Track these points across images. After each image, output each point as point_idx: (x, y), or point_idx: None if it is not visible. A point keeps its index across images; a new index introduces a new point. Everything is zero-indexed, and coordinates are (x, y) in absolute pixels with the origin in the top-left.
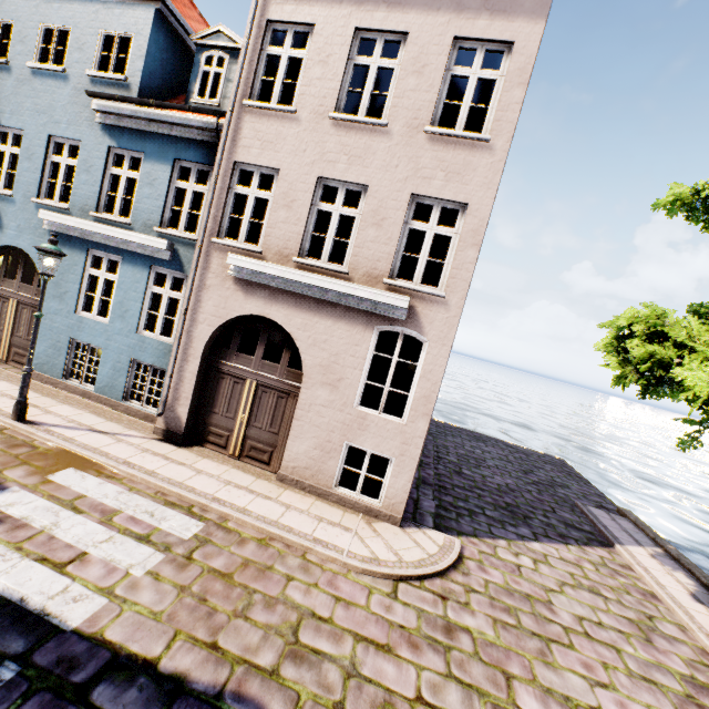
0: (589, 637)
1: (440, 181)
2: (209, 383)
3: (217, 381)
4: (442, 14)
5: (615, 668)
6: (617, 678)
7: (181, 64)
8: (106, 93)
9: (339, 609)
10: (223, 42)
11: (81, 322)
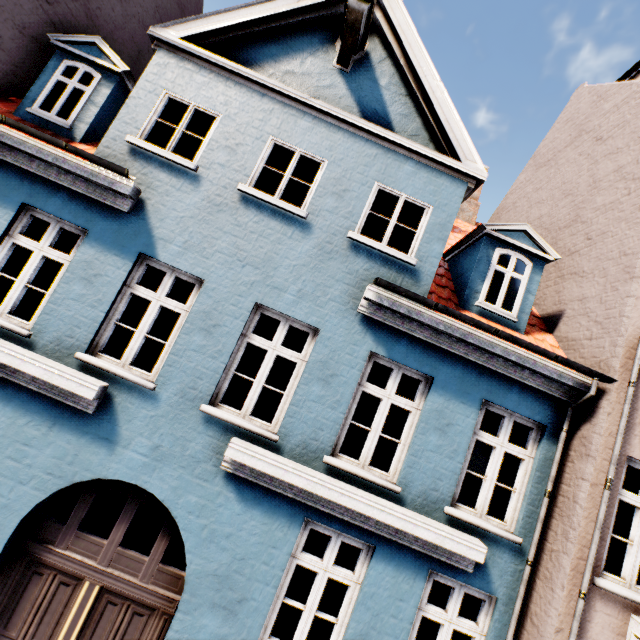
0: None
1: None
2: None
3: None
4: None
5: None
6: None
7: None
8: (418, 294)
9: None
10: (525, 244)
11: None
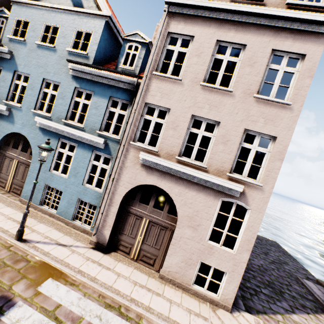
0: None
1: (261, 123)
2: (122, 217)
3: (126, 217)
4: (266, 37)
5: None
6: None
7: (113, 47)
8: (78, 61)
9: None
10: (138, 39)
11: (52, 176)
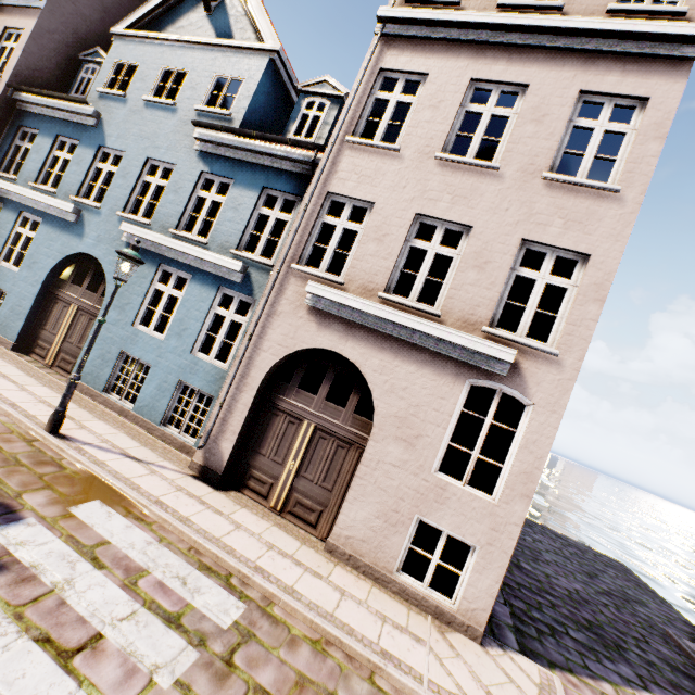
0: None
1: (557, 228)
2: (261, 419)
3: (270, 418)
4: (567, 70)
5: None
6: None
7: (280, 109)
8: (211, 123)
9: None
10: (326, 90)
11: (136, 335)
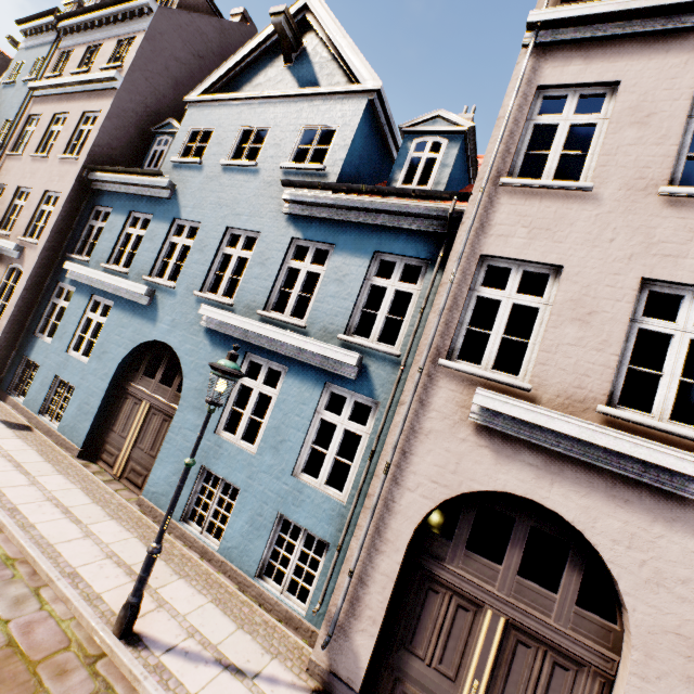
0: None
1: None
2: (409, 595)
3: (424, 594)
4: None
5: None
6: None
7: (375, 156)
8: (306, 181)
9: None
10: (440, 127)
11: (219, 446)
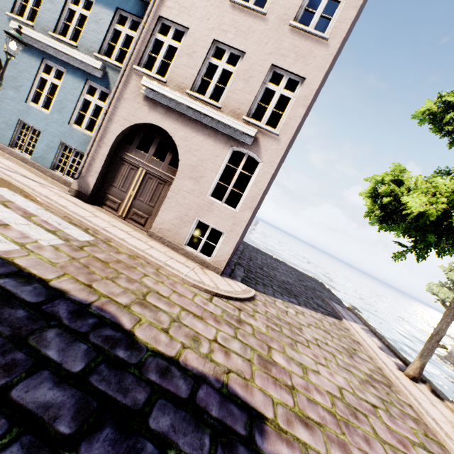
0: (319, 347)
1: (291, 59)
2: (114, 166)
3: (119, 166)
4: None
5: (330, 361)
6: (331, 364)
7: None
8: None
9: (174, 295)
10: None
11: (29, 109)
